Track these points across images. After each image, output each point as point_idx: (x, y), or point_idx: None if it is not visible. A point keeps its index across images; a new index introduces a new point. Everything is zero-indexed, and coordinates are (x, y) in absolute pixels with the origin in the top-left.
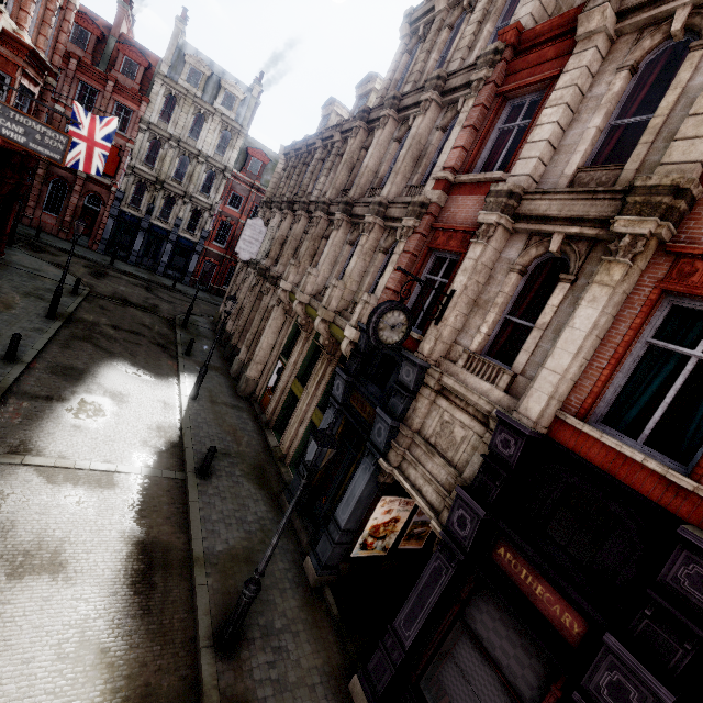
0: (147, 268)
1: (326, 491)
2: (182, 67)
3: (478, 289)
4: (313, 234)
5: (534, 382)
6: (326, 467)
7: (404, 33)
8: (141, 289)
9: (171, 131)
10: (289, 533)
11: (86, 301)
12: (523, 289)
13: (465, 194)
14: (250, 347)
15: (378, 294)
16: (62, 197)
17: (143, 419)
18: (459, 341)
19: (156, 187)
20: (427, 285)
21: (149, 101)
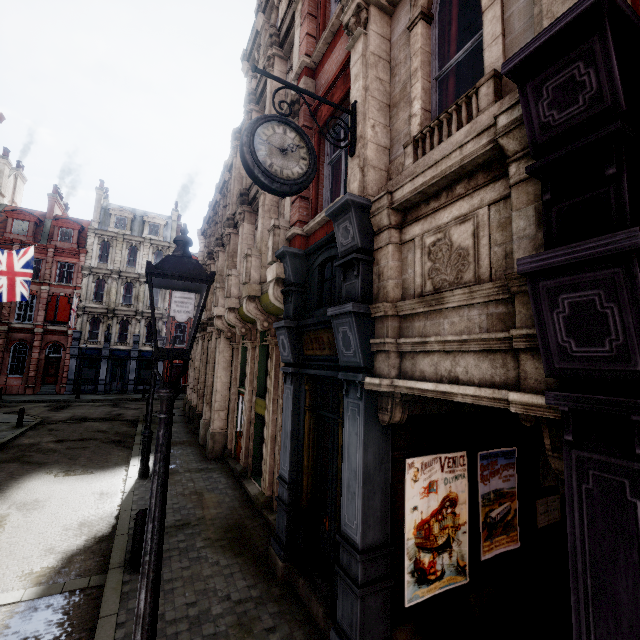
0: (118, 392)
1: (326, 508)
2: (110, 220)
3: (384, 89)
4: (228, 252)
5: (539, 1)
6: (312, 469)
7: (246, 70)
8: (106, 407)
9: (111, 267)
10: (291, 611)
11: (32, 430)
12: (440, 44)
13: (328, 58)
14: (211, 402)
15: (287, 217)
16: (24, 357)
17: (59, 520)
18: (395, 157)
19: (108, 316)
20: (311, 94)
21: (87, 252)
